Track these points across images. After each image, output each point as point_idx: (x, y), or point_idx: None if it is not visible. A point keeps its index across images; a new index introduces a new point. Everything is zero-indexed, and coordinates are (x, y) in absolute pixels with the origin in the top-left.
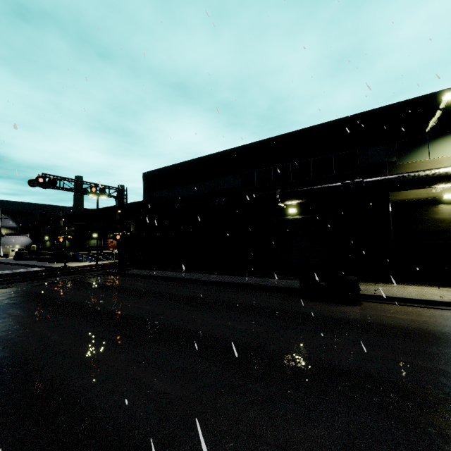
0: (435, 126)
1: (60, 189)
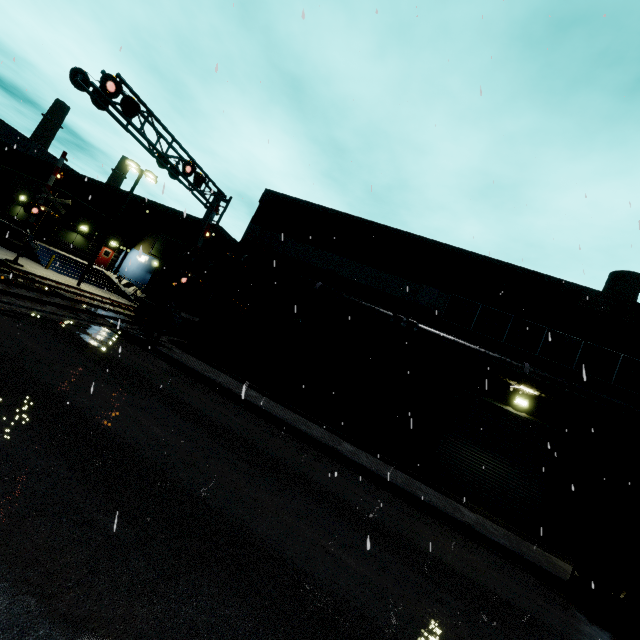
0: None
1: (127, 129)
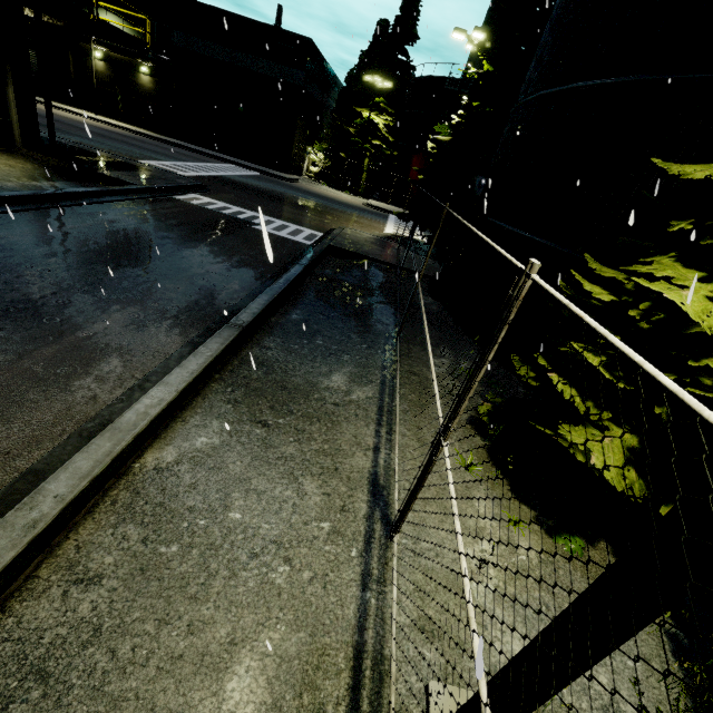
0: None
1: None
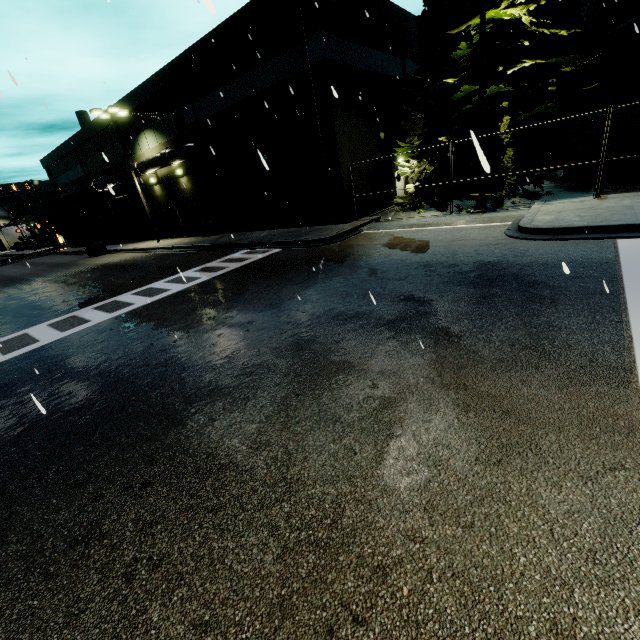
0: (133, 127)
1: None
